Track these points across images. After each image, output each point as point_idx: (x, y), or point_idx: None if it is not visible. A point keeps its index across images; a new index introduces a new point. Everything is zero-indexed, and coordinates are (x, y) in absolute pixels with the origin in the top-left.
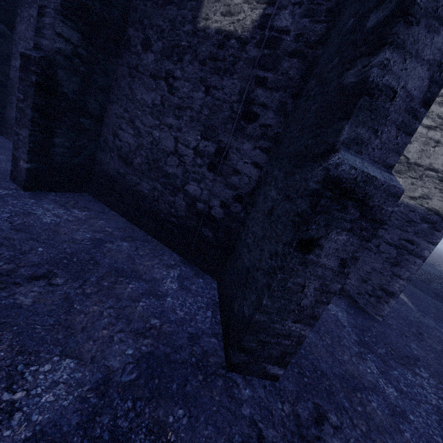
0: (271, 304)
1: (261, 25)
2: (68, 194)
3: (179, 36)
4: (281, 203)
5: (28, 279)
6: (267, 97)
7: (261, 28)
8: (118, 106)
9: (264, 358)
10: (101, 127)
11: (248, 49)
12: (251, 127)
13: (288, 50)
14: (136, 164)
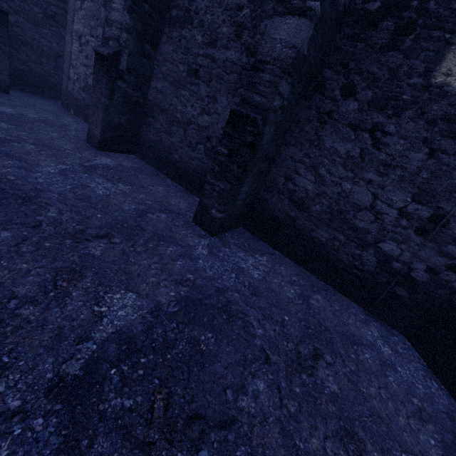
0: None
1: None
2: (234, 232)
3: (401, 88)
4: None
5: (313, 360)
6: None
7: None
8: (296, 150)
9: None
10: (269, 167)
11: None
12: None
13: None
14: (312, 211)
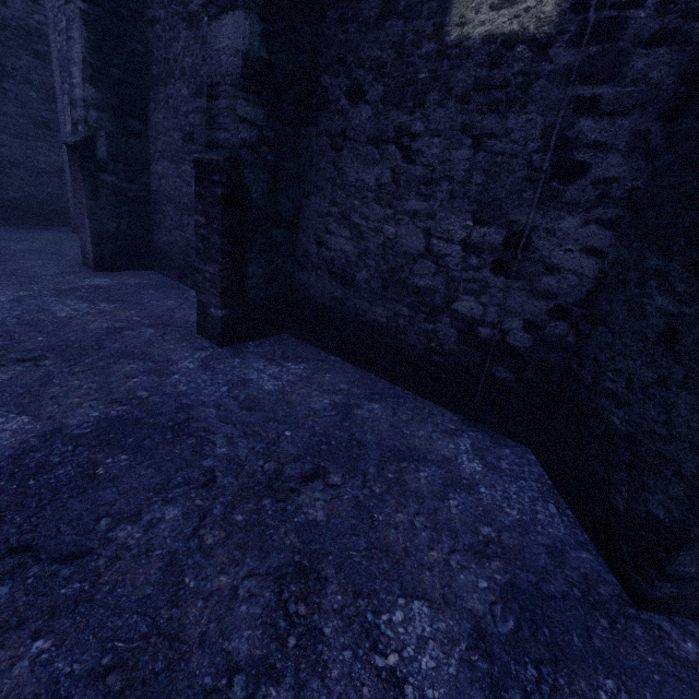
0: None
1: (578, 4)
2: (266, 340)
3: (413, 66)
4: None
5: (302, 482)
6: (604, 130)
7: (577, 11)
8: (319, 200)
9: None
10: (295, 234)
11: (553, 55)
12: (574, 189)
13: (645, 34)
14: (360, 281)
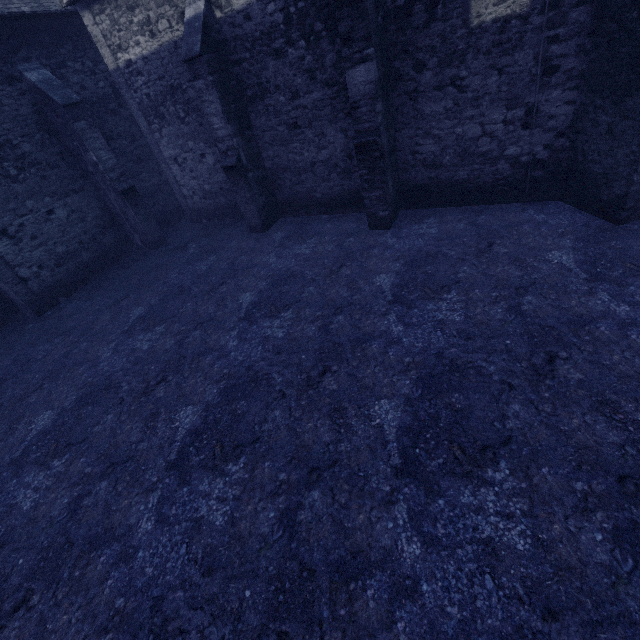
0: (639, 178)
1: None
2: (399, 217)
3: (454, 44)
4: (620, 123)
5: (489, 247)
6: (563, 48)
7: None
8: (407, 130)
9: (638, 208)
10: (395, 154)
11: (531, 21)
12: (555, 78)
13: (573, 2)
14: (445, 163)
